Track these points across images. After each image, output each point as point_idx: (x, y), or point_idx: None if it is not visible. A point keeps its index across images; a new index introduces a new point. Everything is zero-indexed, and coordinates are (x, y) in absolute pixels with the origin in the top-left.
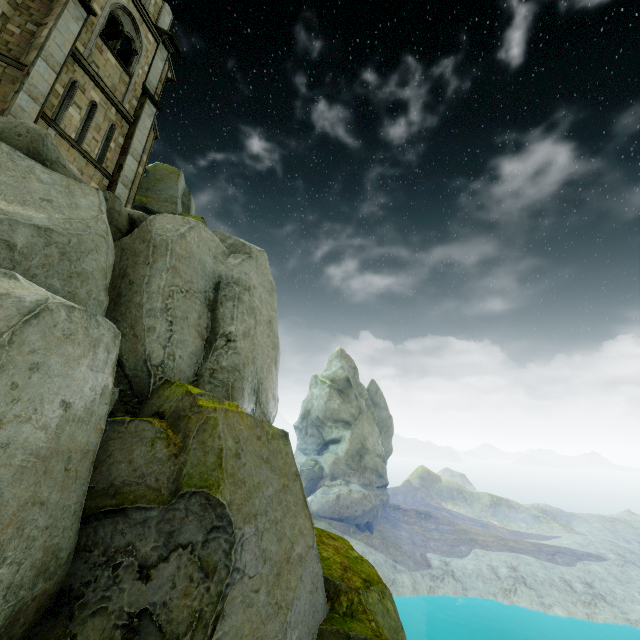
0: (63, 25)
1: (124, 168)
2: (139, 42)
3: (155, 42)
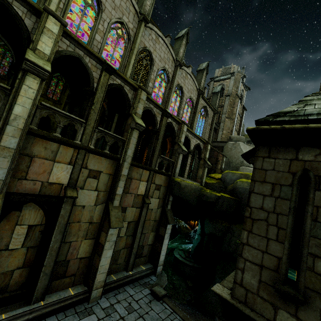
0: (238, 107)
1: (240, 130)
2: (243, 94)
3: (245, 91)
